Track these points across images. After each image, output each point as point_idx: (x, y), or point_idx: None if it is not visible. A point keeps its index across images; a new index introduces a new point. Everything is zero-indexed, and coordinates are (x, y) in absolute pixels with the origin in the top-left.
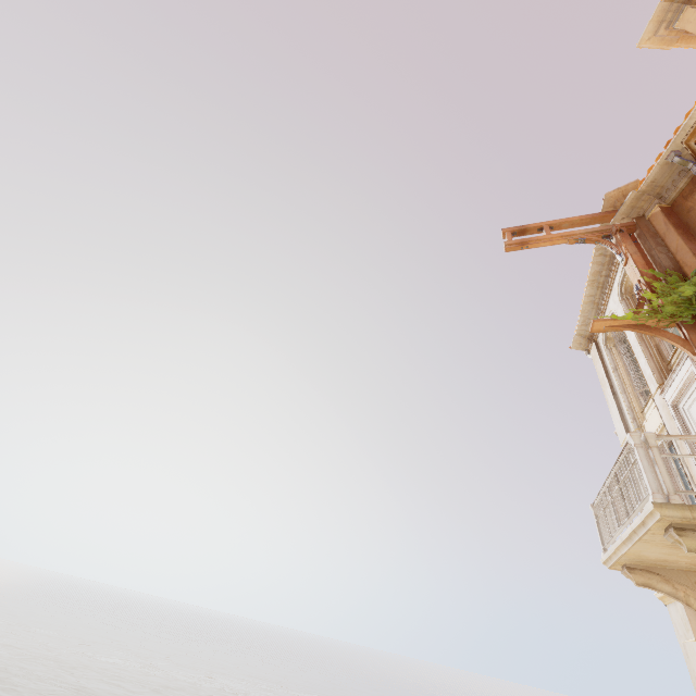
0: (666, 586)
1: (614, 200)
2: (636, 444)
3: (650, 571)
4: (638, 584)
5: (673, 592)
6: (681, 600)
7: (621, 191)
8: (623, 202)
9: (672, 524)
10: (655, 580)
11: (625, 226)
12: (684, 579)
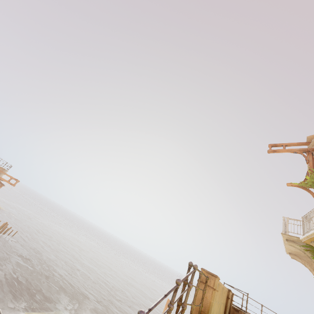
0: (299, 259)
1: (311, 138)
2: (283, 219)
3: (295, 255)
4: (291, 258)
5: (301, 261)
6: (303, 264)
7: (313, 136)
8: (311, 141)
9: (286, 239)
10: (296, 257)
11: (312, 149)
12: (305, 259)
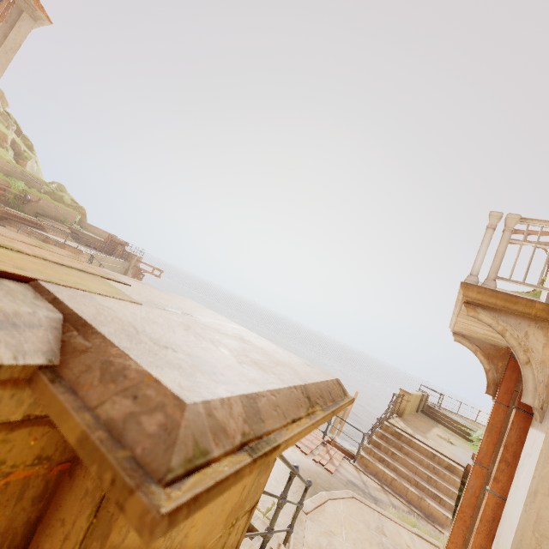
0: None
1: None
2: None
3: None
4: None
5: None
6: None
7: None
8: None
9: None
10: None
11: None
12: None
